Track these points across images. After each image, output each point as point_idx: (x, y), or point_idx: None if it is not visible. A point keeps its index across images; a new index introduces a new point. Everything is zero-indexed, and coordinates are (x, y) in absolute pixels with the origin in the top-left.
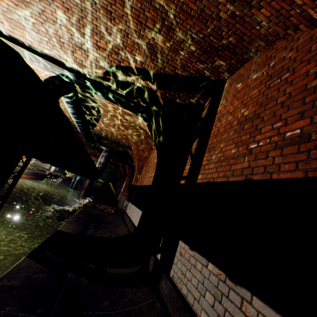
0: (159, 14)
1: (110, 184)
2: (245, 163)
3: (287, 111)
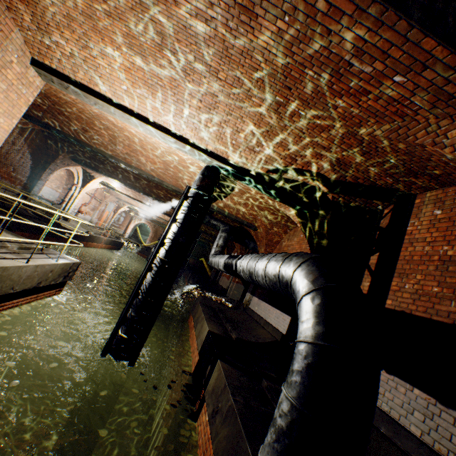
0: (359, 143)
1: (203, 261)
2: (452, 308)
3: None
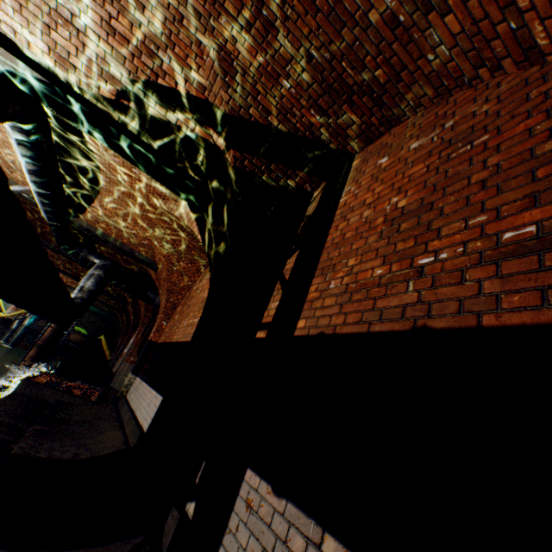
0: None
1: (102, 340)
2: (411, 295)
3: (497, 194)
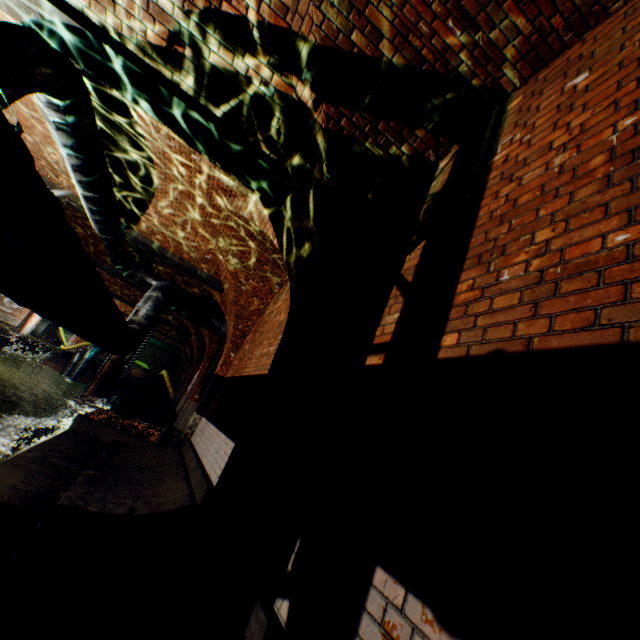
0: None
1: (165, 376)
2: None
3: None
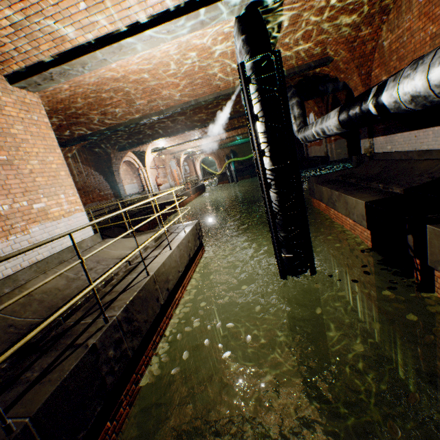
0: None
1: None
2: None
3: None
